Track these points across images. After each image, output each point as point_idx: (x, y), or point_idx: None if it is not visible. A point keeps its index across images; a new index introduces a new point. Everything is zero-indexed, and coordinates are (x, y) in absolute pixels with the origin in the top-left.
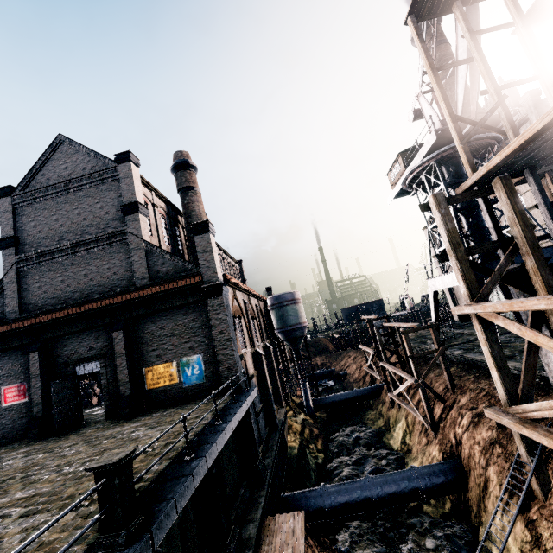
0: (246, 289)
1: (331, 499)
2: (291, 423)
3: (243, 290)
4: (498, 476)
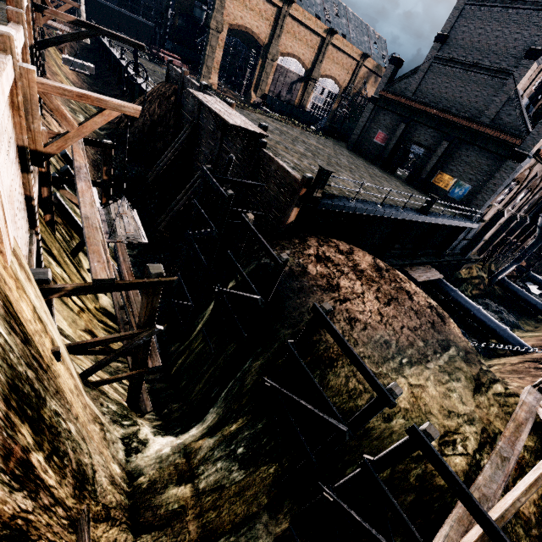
0: None
1: (454, 295)
2: (473, 268)
3: None
4: (537, 355)
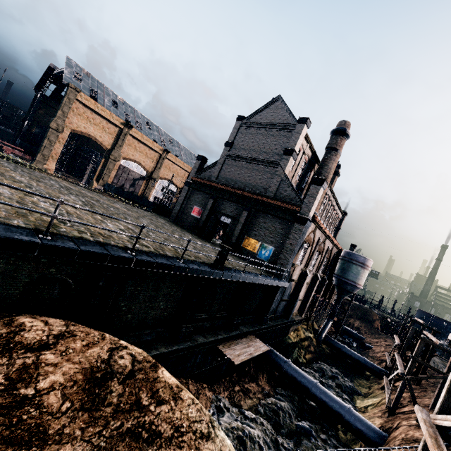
0: (326, 232)
1: (288, 368)
2: (300, 329)
3: (323, 232)
4: None
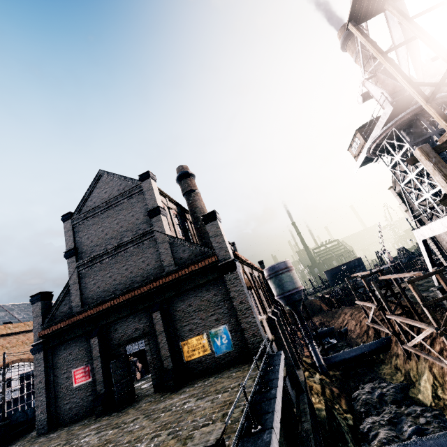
0: (249, 263)
1: None
2: (311, 384)
3: (247, 264)
4: None
